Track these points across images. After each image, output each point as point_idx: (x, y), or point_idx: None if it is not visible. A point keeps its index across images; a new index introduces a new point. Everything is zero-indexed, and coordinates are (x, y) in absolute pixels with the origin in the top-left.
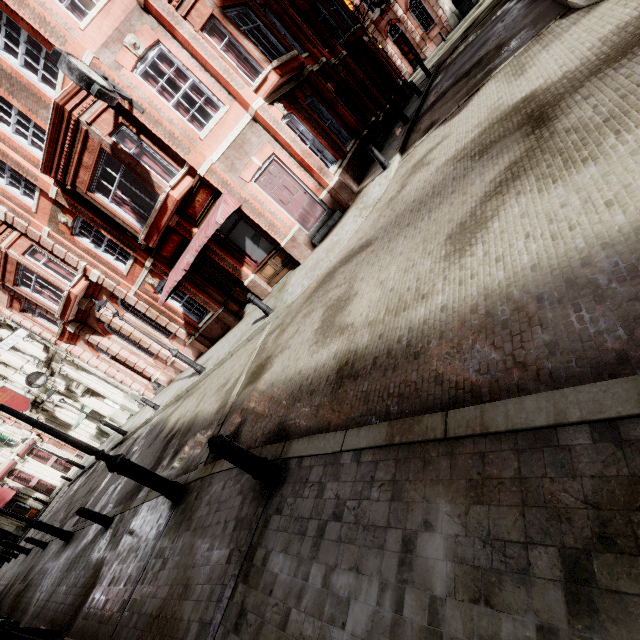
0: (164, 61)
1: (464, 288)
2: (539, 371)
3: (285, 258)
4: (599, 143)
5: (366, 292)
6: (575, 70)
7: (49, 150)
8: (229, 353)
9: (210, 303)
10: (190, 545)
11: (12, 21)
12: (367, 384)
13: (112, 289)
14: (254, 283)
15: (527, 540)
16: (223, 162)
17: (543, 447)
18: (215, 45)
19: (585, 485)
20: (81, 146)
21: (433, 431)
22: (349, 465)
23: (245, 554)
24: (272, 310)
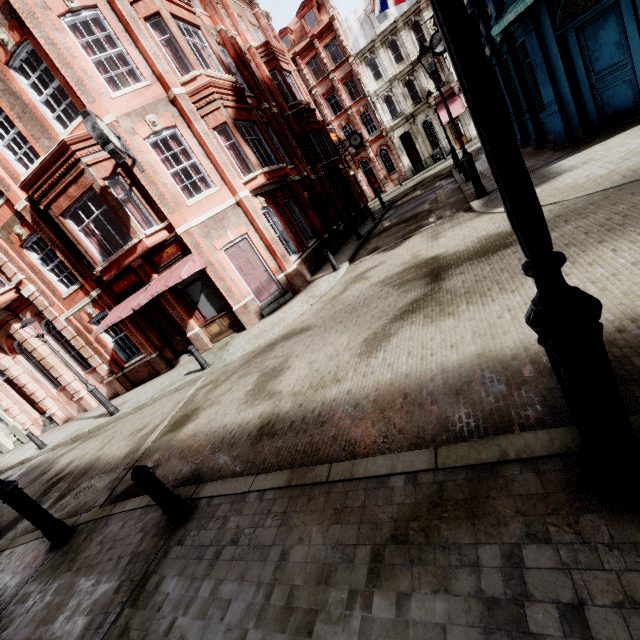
0: (175, 140)
1: (365, 380)
2: (393, 443)
3: (233, 320)
4: (458, 306)
5: (297, 368)
6: (461, 252)
7: (37, 172)
8: (152, 399)
9: (146, 345)
10: (70, 584)
11: (49, 70)
12: (281, 441)
13: (42, 308)
14: (197, 336)
15: (357, 543)
16: (201, 228)
17: (380, 487)
18: (221, 142)
19: (394, 509)
20: (72, 179)
21: (320, 477)
22: (253, 502)
23: (138, 582)
24: (209, 365)
